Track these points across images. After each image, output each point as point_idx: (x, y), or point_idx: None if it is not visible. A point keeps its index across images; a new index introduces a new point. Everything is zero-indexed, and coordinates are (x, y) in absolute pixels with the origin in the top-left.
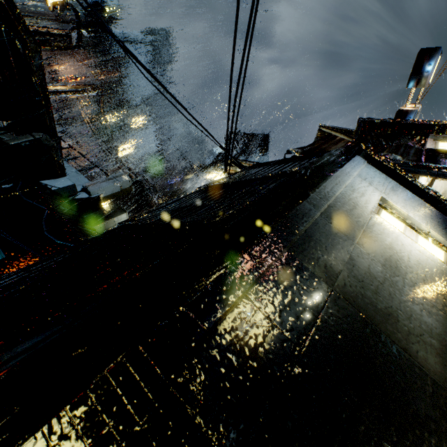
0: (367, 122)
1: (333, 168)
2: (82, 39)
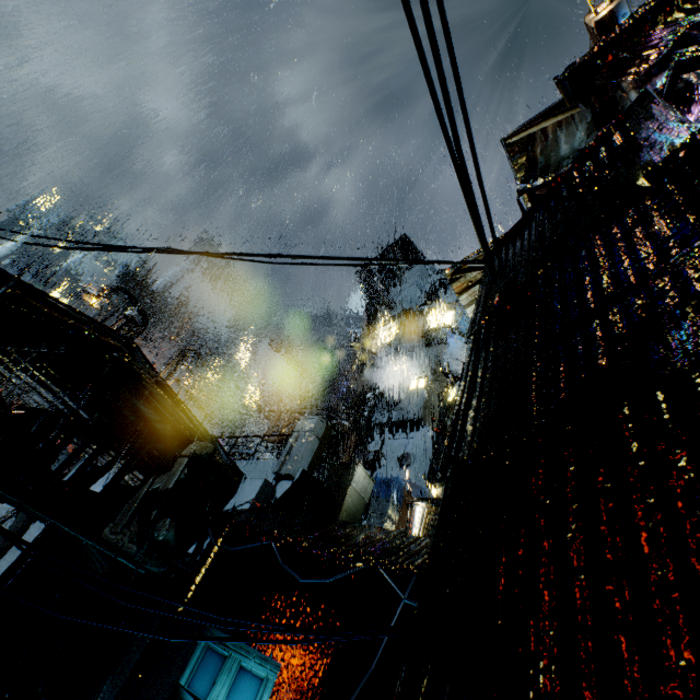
0: (571, 73)
1: (681, 117)
2: (145, 311)
